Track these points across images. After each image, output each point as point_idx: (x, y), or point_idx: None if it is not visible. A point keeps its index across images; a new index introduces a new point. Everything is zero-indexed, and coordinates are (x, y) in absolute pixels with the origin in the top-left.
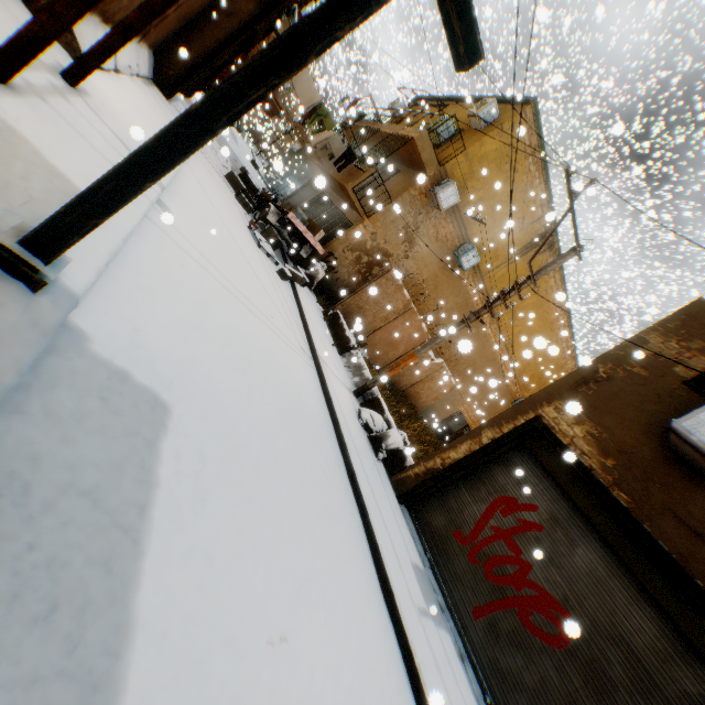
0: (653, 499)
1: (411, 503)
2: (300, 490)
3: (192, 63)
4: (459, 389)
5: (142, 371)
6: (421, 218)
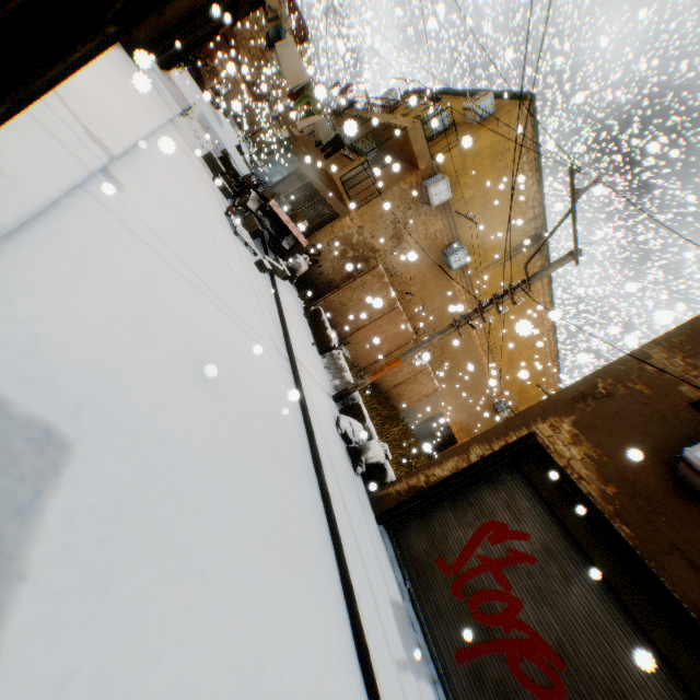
0: (659, 535)
1: (391, 524)
2: (259, 532)
3: (166, 26)
4: (442, 390)
5: (33, 394)
6: (410, 214)
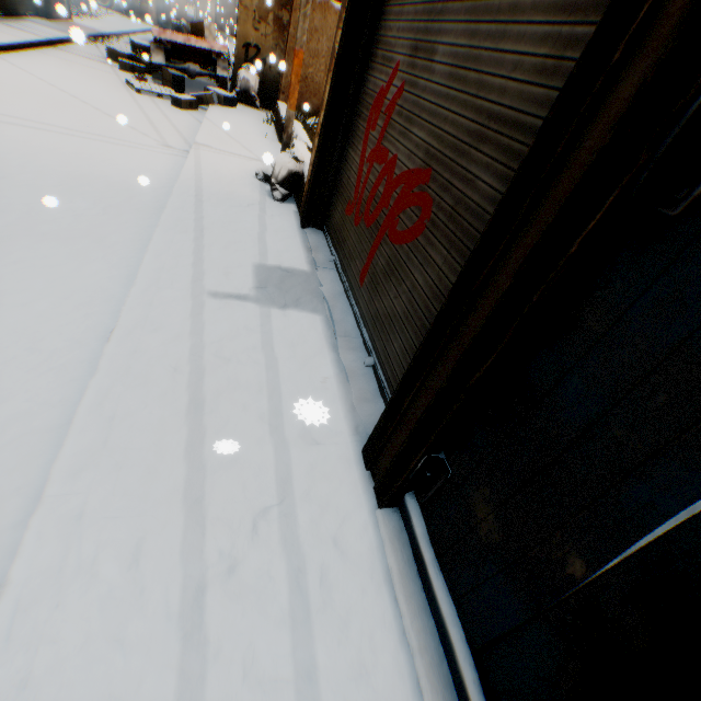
0: None
1: (320, 221)
2: None
3: None
4: None
5: None
6: None
